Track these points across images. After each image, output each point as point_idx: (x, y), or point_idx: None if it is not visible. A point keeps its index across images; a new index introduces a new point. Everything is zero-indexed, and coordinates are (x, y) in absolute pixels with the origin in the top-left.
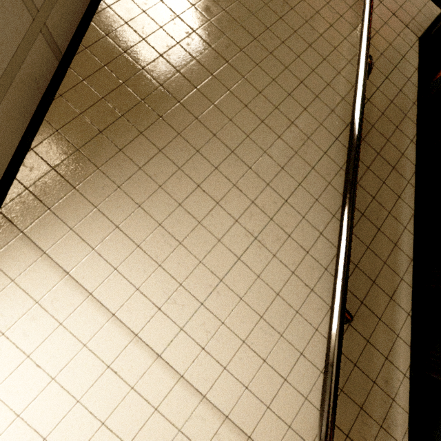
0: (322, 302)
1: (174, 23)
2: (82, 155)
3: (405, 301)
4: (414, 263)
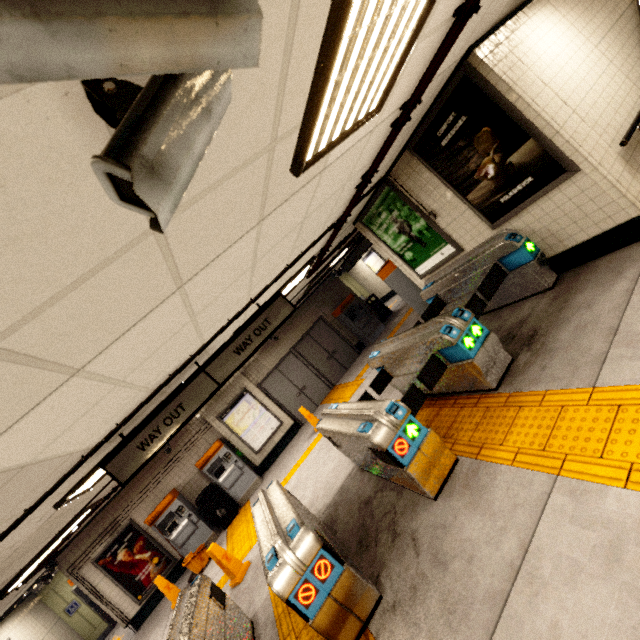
0: (638, 53)
1: None
2: None
3: None
4: None
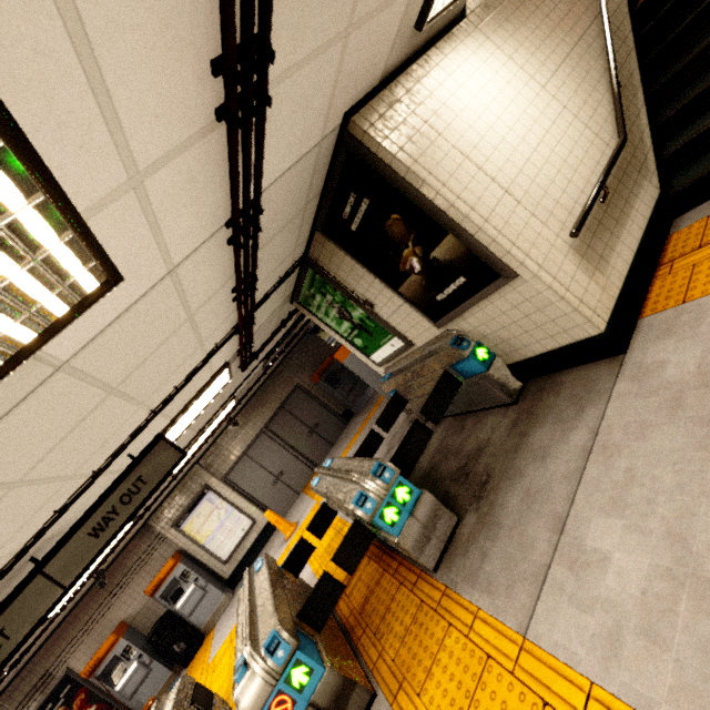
0: (603, 89)
1: None
2: (486, 4)
3: (640, 99)
4: (642, 85)
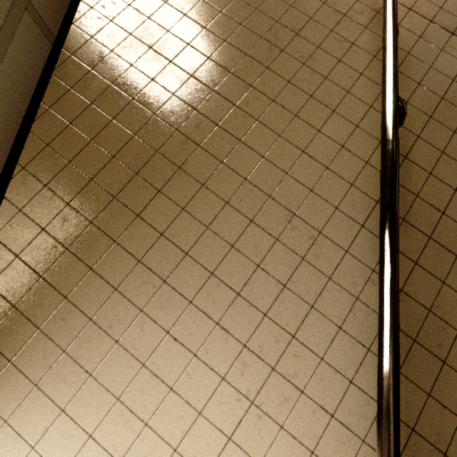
0: None
1: (129, 109)
2: (19, 313)
3: None
4: None
